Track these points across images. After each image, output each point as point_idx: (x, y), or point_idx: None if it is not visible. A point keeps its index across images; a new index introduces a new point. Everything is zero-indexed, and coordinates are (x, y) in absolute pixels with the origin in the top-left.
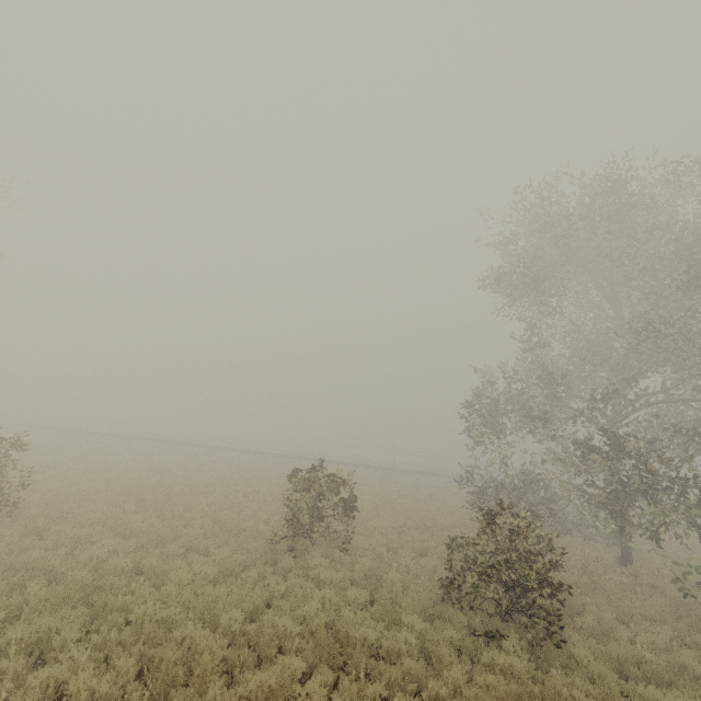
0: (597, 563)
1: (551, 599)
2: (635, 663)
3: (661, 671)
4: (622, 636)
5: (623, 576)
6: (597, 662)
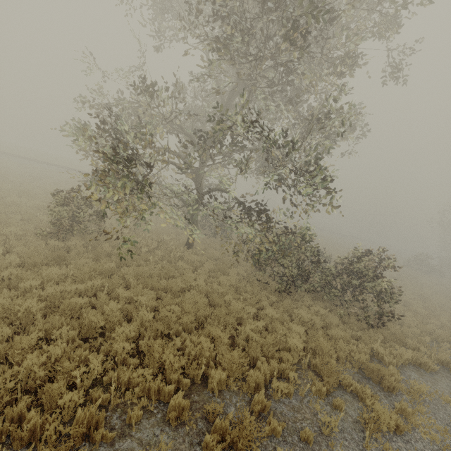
0: (159, 243)
1: None
2: None
3: None
4: (21, 286)
5: (160, 251)
6: None
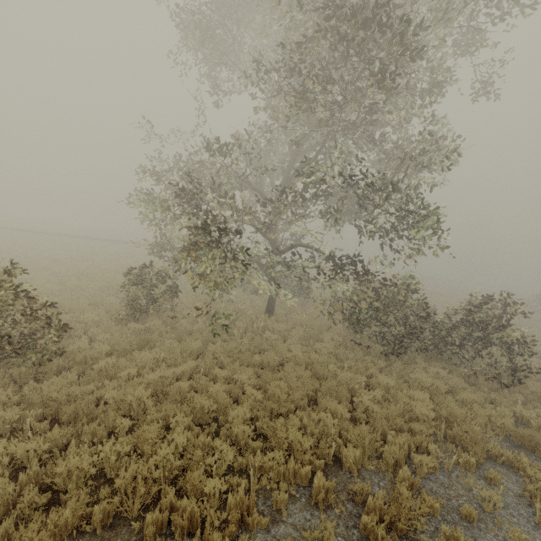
0: (237, 313)
1: (3, 350)
2: (104, 398)
3: (71, 411)
4: (121, 375)
5: (242, 322)
6: (1, 408)
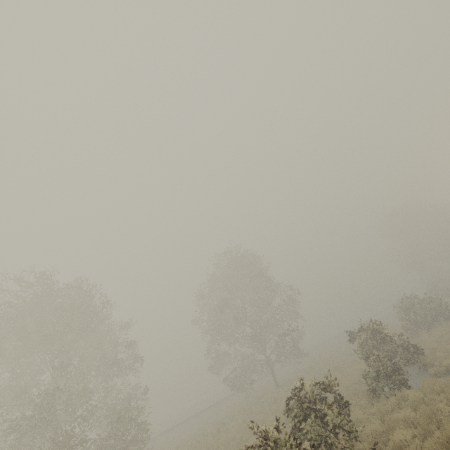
0: None
1: None
2: None
3: None
4: None
5: None
6: None
